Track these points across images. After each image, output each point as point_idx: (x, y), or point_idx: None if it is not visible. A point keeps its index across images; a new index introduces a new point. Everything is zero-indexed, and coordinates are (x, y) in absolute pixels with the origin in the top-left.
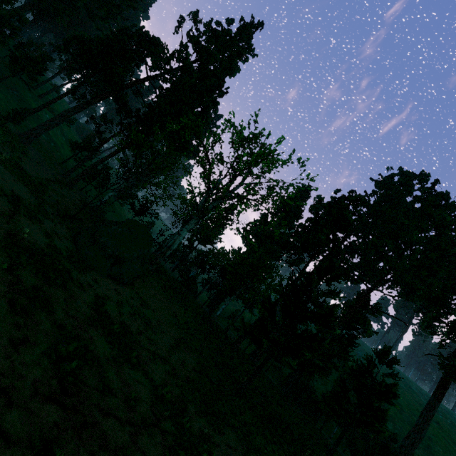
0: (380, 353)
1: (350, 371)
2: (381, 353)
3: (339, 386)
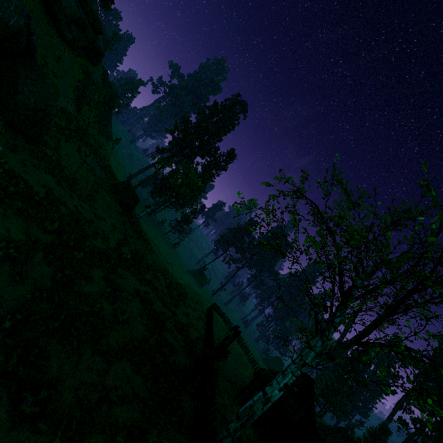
0: (381, 425)
1: (369, 433)
2: (382, 425)
3: (365, 441)
